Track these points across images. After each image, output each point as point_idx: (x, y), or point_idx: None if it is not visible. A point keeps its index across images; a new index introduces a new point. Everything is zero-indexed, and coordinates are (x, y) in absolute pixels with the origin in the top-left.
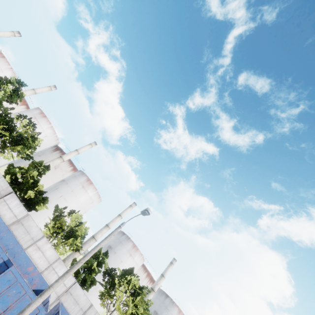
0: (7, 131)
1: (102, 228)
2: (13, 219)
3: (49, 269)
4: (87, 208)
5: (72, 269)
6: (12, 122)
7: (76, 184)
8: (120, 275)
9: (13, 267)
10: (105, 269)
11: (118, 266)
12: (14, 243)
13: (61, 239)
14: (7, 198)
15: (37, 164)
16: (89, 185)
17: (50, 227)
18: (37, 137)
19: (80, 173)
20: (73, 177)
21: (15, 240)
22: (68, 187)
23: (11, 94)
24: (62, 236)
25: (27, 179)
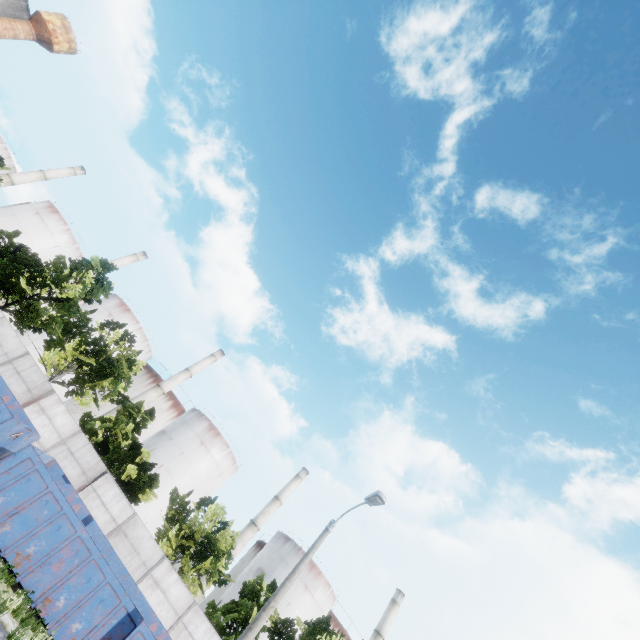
0: (90, 355)
1: (243, 530)
2: (110, 526)
3: (178, 627)
4: (211, 487)
5: (257, 622)
6: (101, 339)
7: (189, 439)
8: (306, 634)
9: (143, 623)
10: (271, 624)
11: (283, 616)
12: (121, 576)
13: (191, 561)
14: (99, 483)
15: (132, 408)
16: (213, 438)
17: (171, 536)
18: (135, 359)
19: (196, 416)
20: (182, 425)
21: (124, 569)
22: (173, 445)
23: (92, 287)
24: (187, 554)
25: (116, 441)
